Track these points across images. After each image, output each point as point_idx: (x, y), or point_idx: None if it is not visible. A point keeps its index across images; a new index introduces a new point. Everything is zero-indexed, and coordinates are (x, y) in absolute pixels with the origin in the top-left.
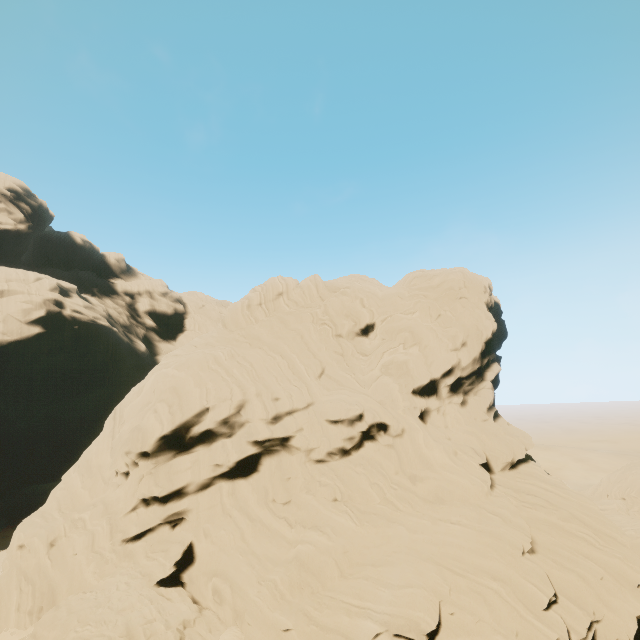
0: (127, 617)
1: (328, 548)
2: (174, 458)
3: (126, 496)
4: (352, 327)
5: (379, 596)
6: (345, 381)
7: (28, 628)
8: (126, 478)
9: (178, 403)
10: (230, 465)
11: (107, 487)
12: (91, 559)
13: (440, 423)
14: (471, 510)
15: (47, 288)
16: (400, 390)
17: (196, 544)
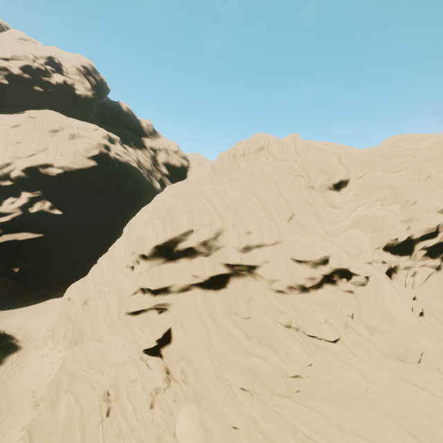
0: (117, 372)
1: (280, 369)
2: (164, 264)
3: (130, 283)
4: (325, 181)
5: (329, 434)
6: (312, 228)
7: (68, 350)
8: (132, 270)
9: (170, 222)
10: (205, 278)
11: (121, 273)
12: (106, 319)
13: (408, 283)
14: (441, 379)
15: (101, 136)
16: (371, 244)
17: (173, 330)
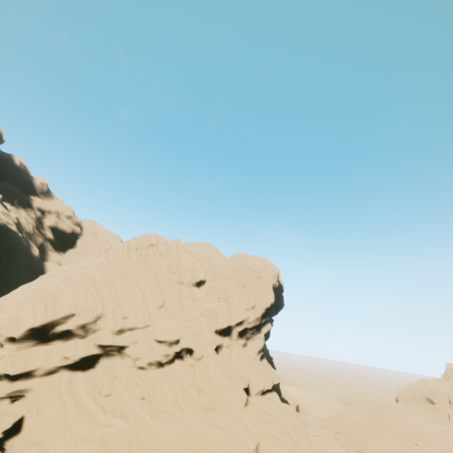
0: None
1: (126, 433)
2: (34, 346)
3: None
4: (191, 279)
5: None
6: (176, 314)
7: None
8: None
9: (53, 306)
10: (76, 359)
11: None
12: None
13: (227, 356)
14: (228, 418)
15: None
16: (208, 328)
17: (27, 418)
